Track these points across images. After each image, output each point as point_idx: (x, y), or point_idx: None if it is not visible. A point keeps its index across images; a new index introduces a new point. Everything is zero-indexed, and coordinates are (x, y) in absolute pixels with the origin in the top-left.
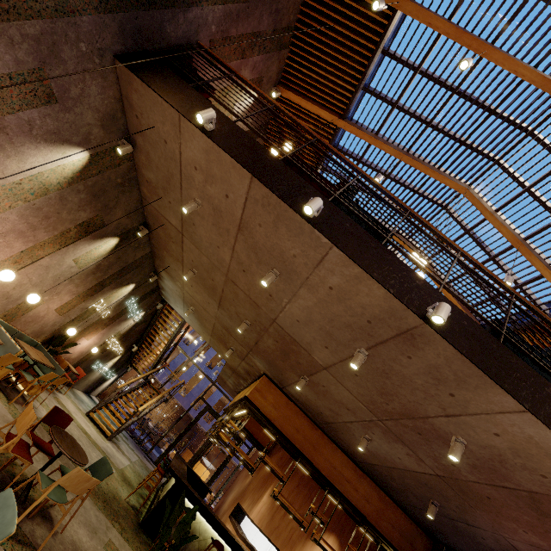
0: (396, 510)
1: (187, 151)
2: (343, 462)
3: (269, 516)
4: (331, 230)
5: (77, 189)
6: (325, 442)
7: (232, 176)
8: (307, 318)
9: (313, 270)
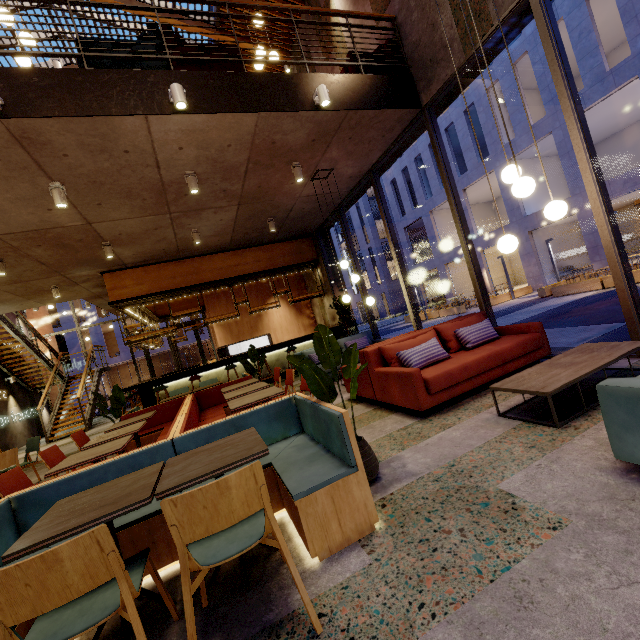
0: (279, 246)
1: None
2: (224, 259)
3: (229, 334)
4: None
5: None
6: (200, 261)
7: None
8: None
9: None
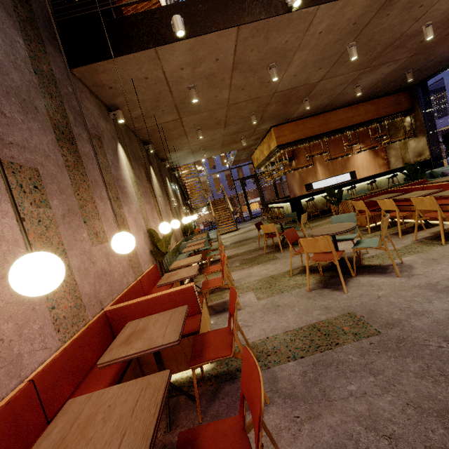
0: (382, 100)
1: (170, 66)
2: (344, 112)
3: (327, 171)
4: None
5: (134, 167)
6: (328, 115)
7: (218, 43)
8: (302, 67)
9: (304, 36)
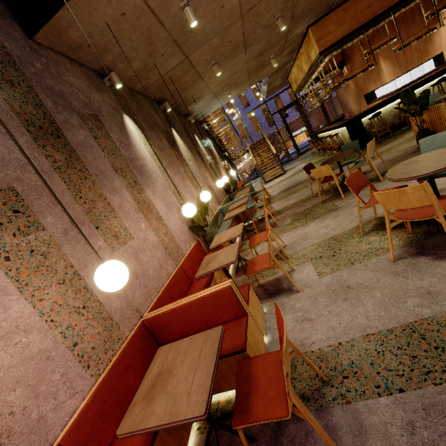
0: None
1: None
2: None
3: (397, 66)
4: None
5: (150, 136)
6: None
7: None
8: None
9: None
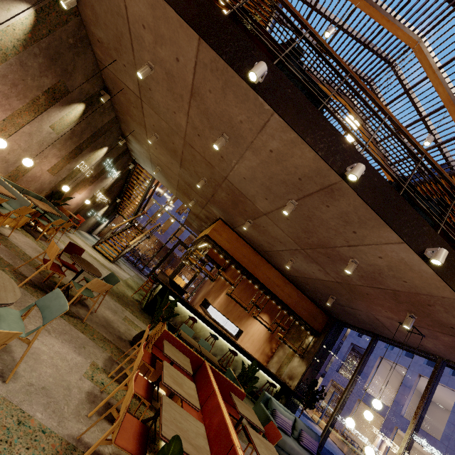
0: (308, 301)
1: (132, 4)
2: (276, 275)
3: (225, 305)
4: (273, 96)
5: (34, 53)
6: (264, 263)
7: (180, 36)
8: (252, 176)
9: (257, 135)
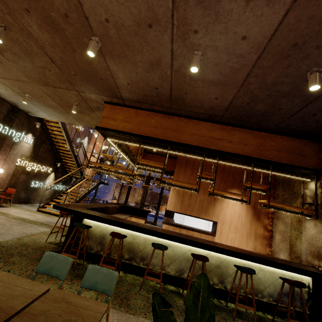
0: (275, 137)
1: None
2: (209, 128)
3: (180, 202)
4: None
5: None
6: (185, 122)
7: None
8: None
9: None
